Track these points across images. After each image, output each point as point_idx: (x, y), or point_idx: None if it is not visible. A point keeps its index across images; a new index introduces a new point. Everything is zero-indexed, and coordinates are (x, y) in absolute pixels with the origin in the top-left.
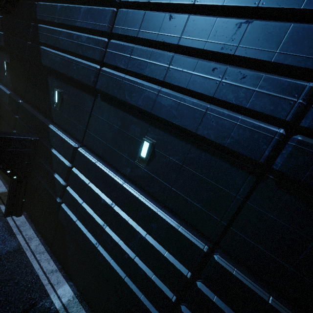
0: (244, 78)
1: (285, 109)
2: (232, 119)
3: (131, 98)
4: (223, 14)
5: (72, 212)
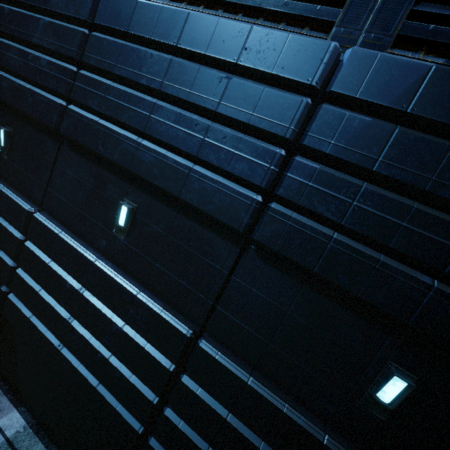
0: (225, 139)
1: (261, 175)
2: (214, 183)
3: (105, 149)
4: (208, 63)
5: (24, 305)
